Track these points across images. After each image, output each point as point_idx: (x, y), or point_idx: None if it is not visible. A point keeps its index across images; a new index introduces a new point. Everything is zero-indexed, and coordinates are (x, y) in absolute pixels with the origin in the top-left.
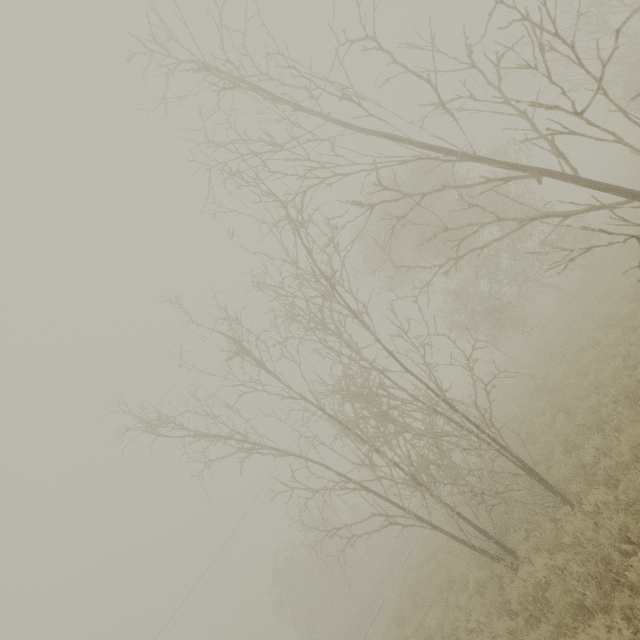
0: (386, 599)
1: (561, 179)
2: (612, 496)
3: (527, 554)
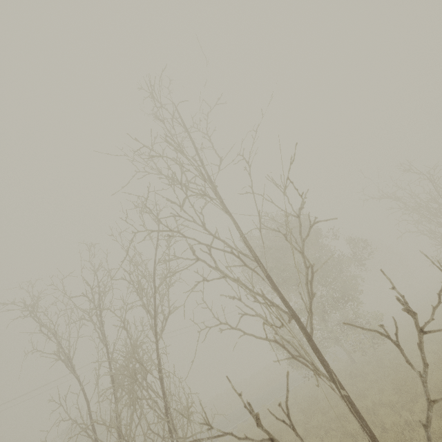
0: None
1: (301, 330)
2: None
3: None
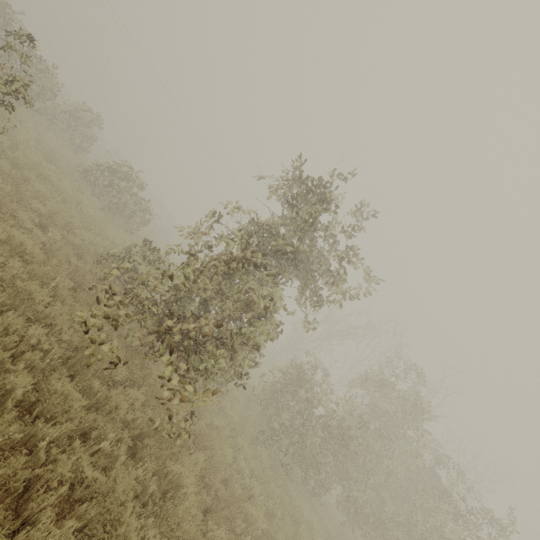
0: None
1: None
2: None
3: None
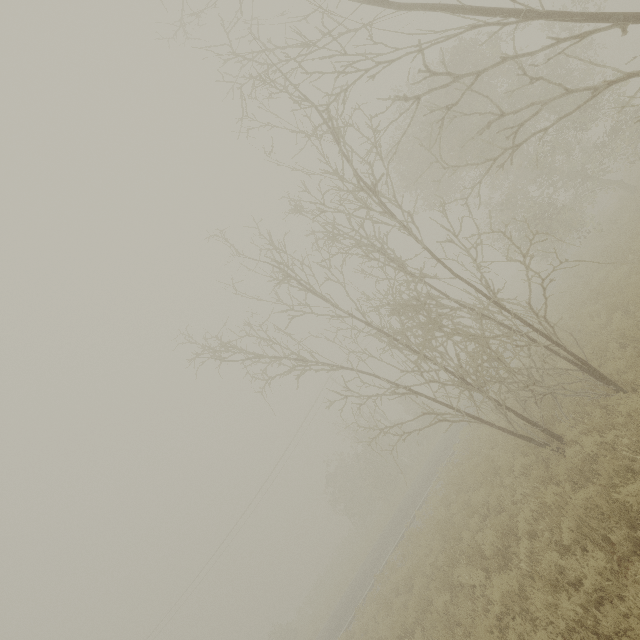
0: (431, 491)
1: None
2: None
3: (575, 438)
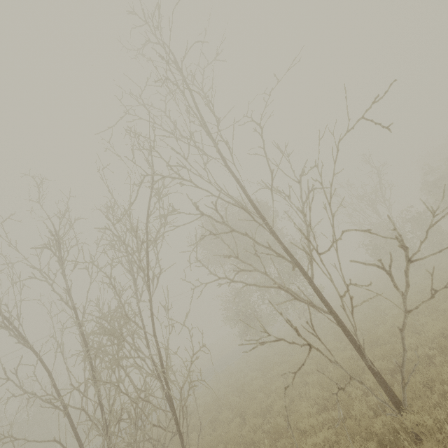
0: None
1: (304, 275)
2: None
3: None
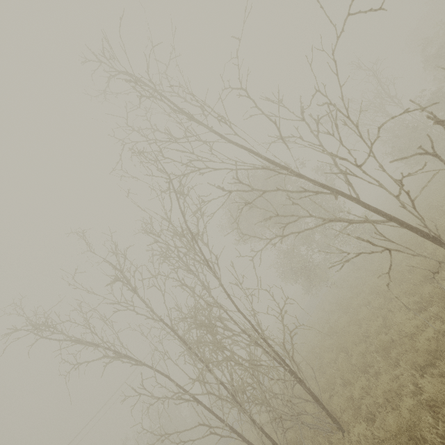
0: None
1: (349, 199)
2: (369, 431)
3: None
